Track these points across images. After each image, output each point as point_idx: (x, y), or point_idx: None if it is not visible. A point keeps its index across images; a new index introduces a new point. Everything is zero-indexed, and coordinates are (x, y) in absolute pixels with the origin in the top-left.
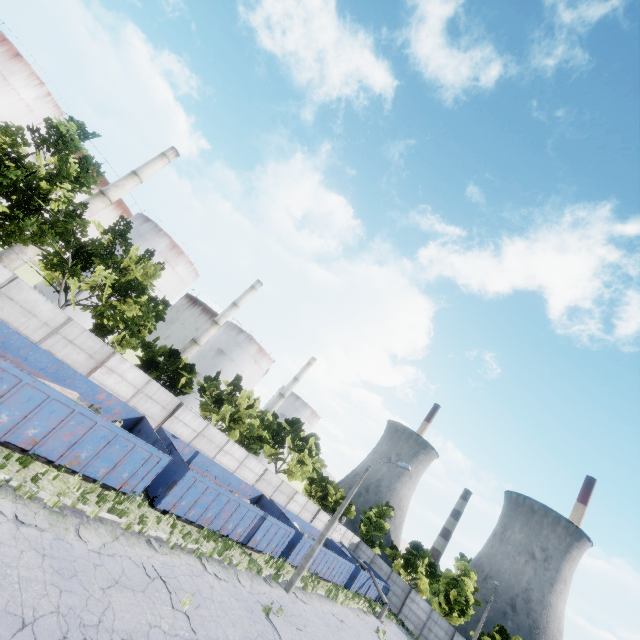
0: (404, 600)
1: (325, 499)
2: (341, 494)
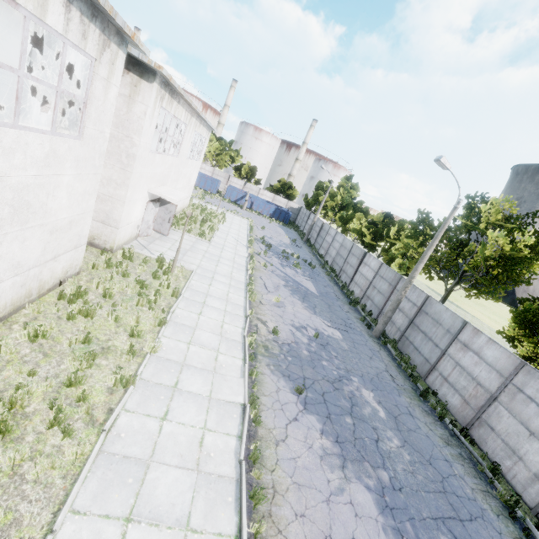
0: (306, 221)
1: (240, 173)
2: (282, 182)
